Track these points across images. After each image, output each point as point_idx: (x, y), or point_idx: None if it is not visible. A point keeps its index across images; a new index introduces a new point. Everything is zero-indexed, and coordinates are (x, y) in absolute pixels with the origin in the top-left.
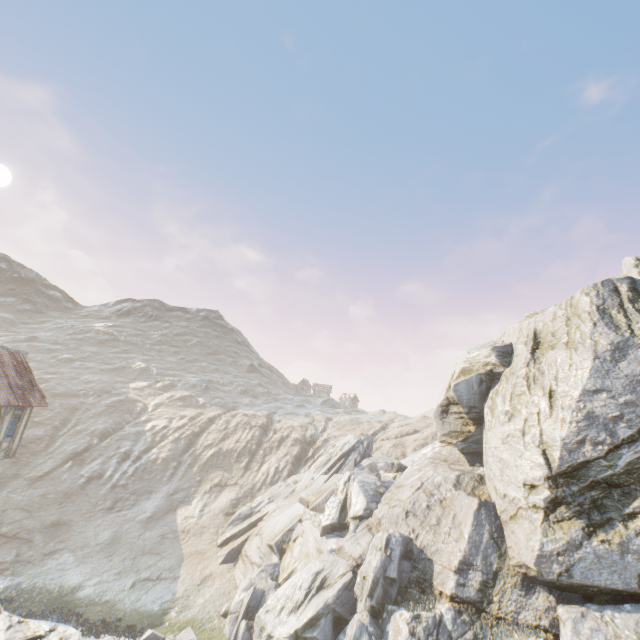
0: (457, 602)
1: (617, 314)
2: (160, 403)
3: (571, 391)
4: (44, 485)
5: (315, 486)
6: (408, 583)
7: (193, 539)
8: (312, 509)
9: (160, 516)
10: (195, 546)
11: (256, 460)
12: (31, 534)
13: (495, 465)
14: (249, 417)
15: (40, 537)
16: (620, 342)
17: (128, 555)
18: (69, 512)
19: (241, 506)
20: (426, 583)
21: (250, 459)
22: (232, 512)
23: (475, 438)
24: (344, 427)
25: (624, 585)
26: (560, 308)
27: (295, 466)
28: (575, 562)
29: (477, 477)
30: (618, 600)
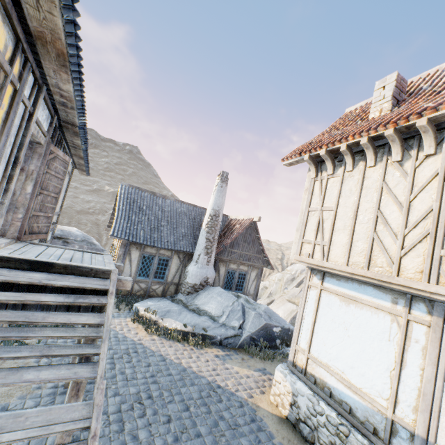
0: None
1: None
2: None
3: None
4: None
5: (293, 294)
6: None
7: None
8: None
9: None
10: None
11: None
12: None
13: None
14: None
15: None
16: None
17: None
18: None
19: None
20: None
21: None
22: None
23: None
24: None
25: None
26: None
27: None
28: None
29: None
30: None
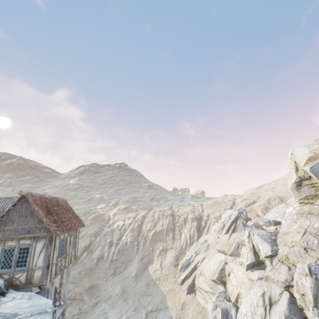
0: None
1: None
2: (115, 213)
3: None
4: (77, 267)
5: (223, 242)
6: None
7: (164, 283)
8: (230, 255)
9: (141, 273)
10: (167, 287)
11: (176, 233)
12: (81, 295)
13: None
14: (162, 211)
15: (86, 296)
16: None
17: (134, 298)
18: (95, 279)
19: (180, 259)
20: None
21: (173, 233)
22: (177, 264)
23: None
24: (213, 207)
25: None
26: None
27: (198, 232)
28: None
29: None
30: None
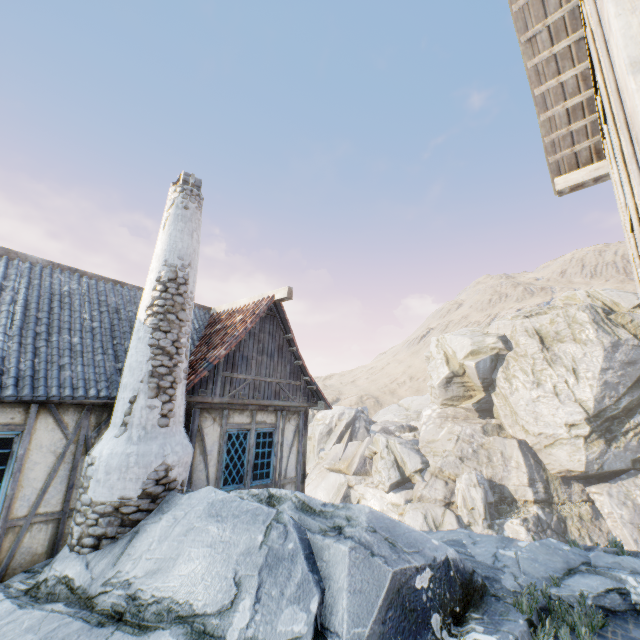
0: (538, 503)
1: (604, 326)
2: None
3: (592, 369)
4: None
5: (335, 455)
6: (496, 503)
7: None
8: (355, 475)
9: None
10: None
11: None
12: None
13: (529, 416)
14: None
15: None
16: (614, 342)
17: None
18: None
19: None
20: (508, 499)
21: None
22: None
23: (485, 400)
24: None
25: (626, 466)
26: (560, 317)
27: None
28: (604, 461)
29: (496, 426)
30: (612, 476)
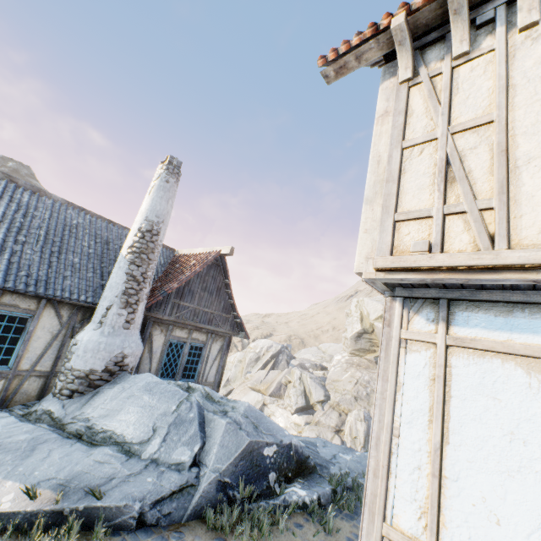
0: None
1: None
2: None
3: None
4: None
5: (258, 378)
6: None
7: None
8: (270, 396)
9: None
10: None
11: None
12: None
13: None
14: None
15: None
16: None
17: None
18: None
19: None
20: None
21: None
22: None
23: None
24: None
25: None
26: None
27: None
28: None
29: None
30: None
